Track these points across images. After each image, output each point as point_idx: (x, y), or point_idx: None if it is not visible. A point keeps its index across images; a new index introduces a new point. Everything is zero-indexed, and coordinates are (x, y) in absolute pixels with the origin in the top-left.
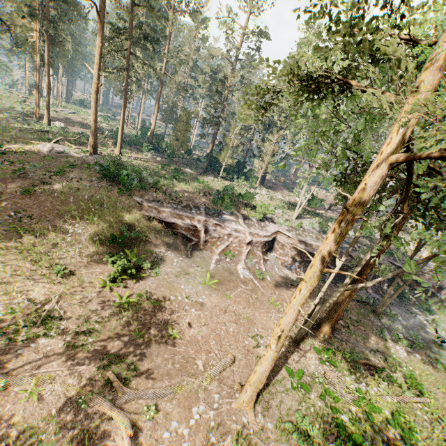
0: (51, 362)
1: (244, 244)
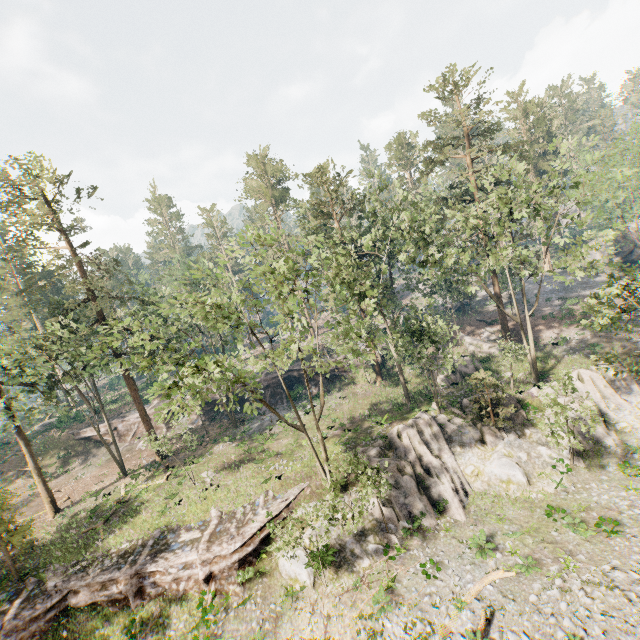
0: None
1: None
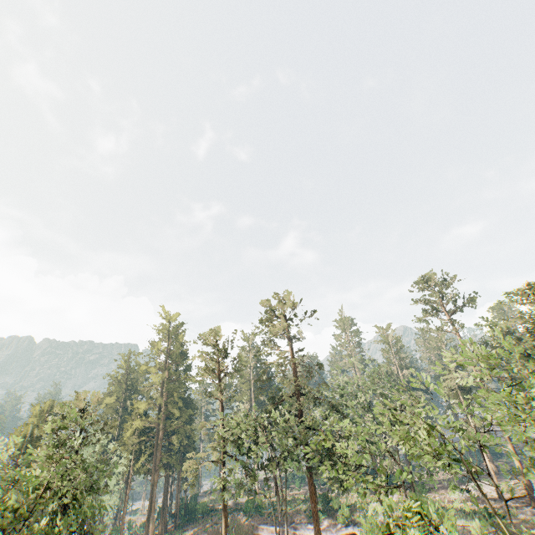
0: None
1: None
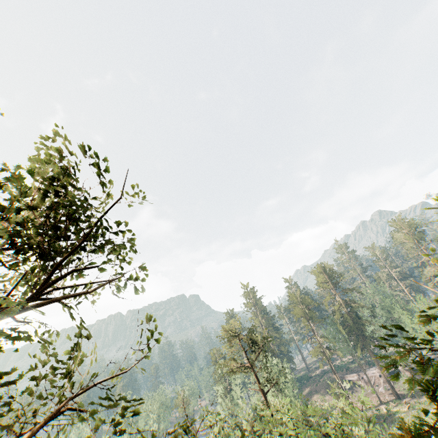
0: None
1: (379, 378)
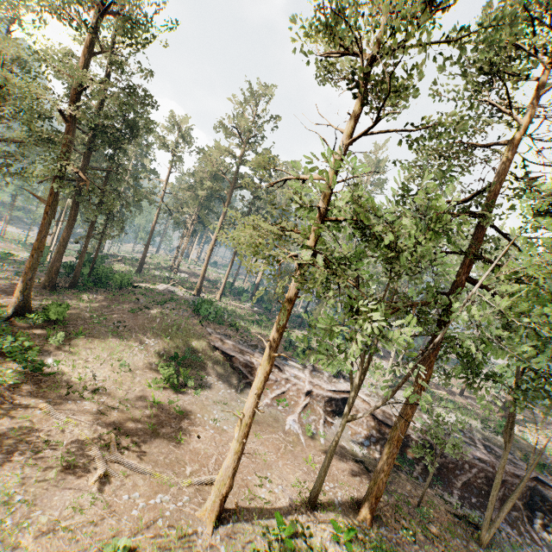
0: (82, 415)
1: (302, 394)
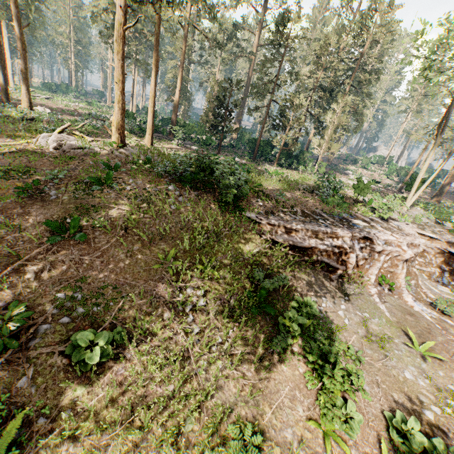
0: None
1: (400, 262)
